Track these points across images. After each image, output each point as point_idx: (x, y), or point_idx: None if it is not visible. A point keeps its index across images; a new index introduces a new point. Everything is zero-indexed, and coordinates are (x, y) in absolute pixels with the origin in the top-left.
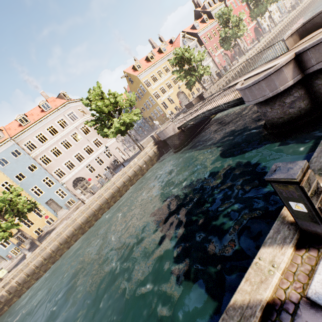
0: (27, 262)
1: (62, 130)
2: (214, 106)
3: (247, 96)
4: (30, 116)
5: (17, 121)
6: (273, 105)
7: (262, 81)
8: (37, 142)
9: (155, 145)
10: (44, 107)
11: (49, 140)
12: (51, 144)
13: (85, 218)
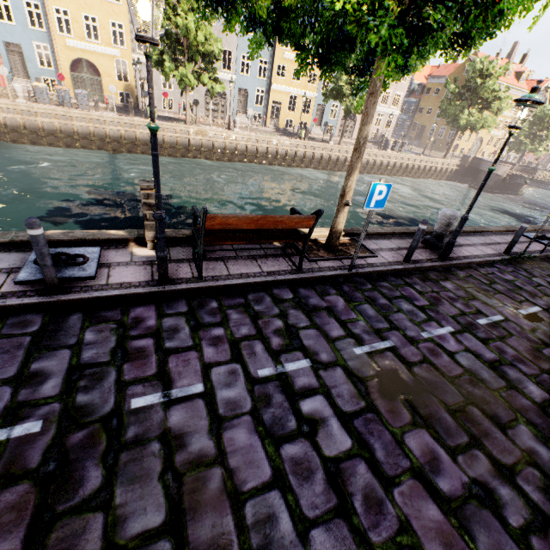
0: (333, 148)
1: None
2: None
3: None
4: None
5: None
6: None
7: None
8: None
9: (456, 166)
10: None
11: None
12: None
13: (379, 163)
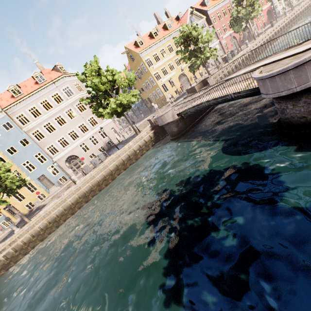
0: (15, 238)
1: (57, 105)
2: (221, 95)
3: (267, 87)
4: (23, 87)
5: (9, 91)
6: (297, 102)
7: (291, 70)
8: (30, 116)
9: (151, 130)
10: (38, 79)
11: (43, 114)
12: (45, 119)
13: (76, 198)
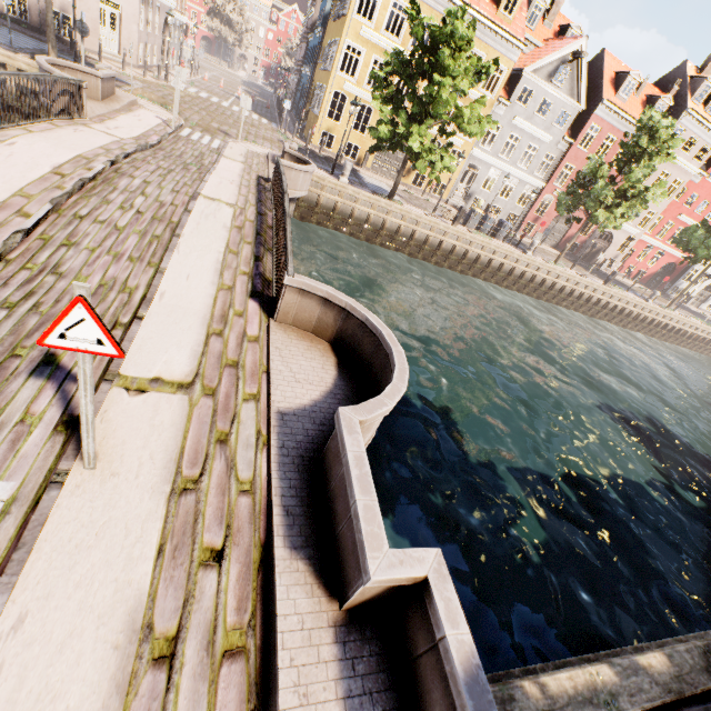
0: None
1: None
2: None
3: None
4: None
5: None
6: None
7: None
8: None
9: None
10: None
11: None
12: None
13: None
